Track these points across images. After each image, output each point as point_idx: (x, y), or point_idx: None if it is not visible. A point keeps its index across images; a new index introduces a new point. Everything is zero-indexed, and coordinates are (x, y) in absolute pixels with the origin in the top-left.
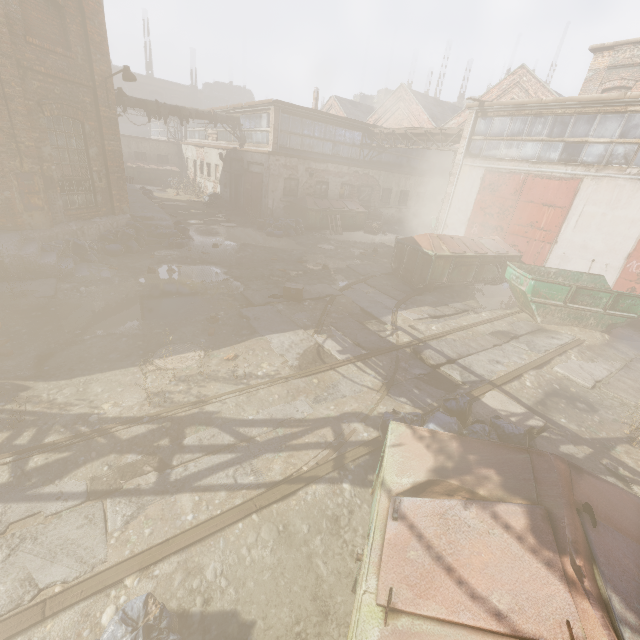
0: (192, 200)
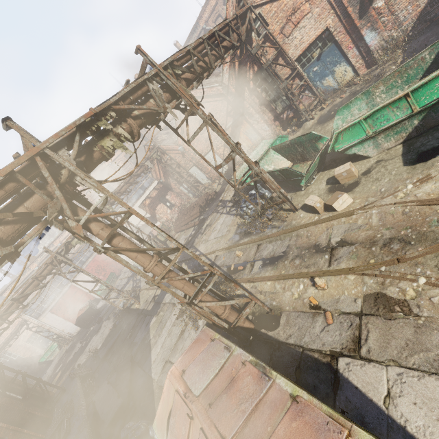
0: None
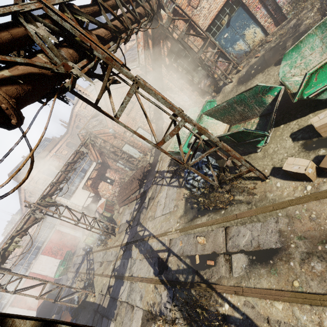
0: None
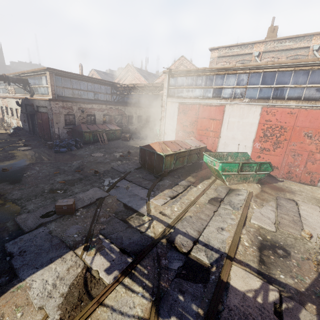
0: None
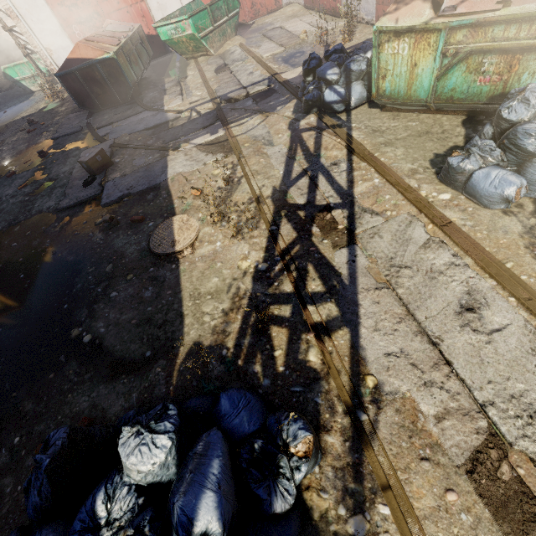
0: None
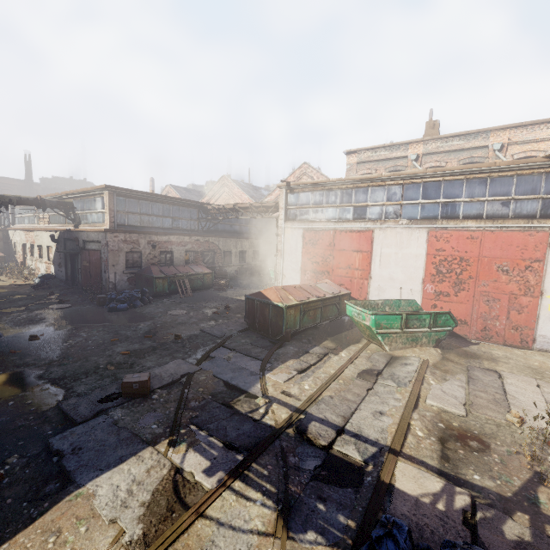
0: (17, 284)
